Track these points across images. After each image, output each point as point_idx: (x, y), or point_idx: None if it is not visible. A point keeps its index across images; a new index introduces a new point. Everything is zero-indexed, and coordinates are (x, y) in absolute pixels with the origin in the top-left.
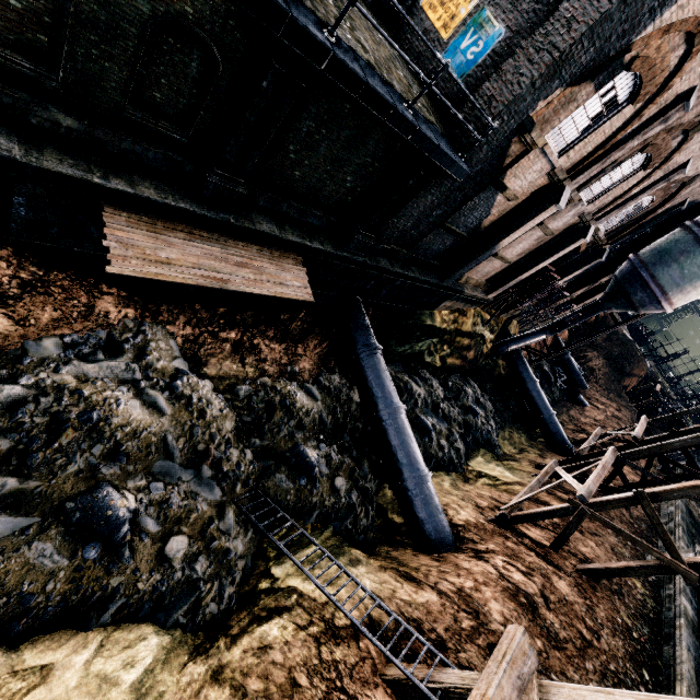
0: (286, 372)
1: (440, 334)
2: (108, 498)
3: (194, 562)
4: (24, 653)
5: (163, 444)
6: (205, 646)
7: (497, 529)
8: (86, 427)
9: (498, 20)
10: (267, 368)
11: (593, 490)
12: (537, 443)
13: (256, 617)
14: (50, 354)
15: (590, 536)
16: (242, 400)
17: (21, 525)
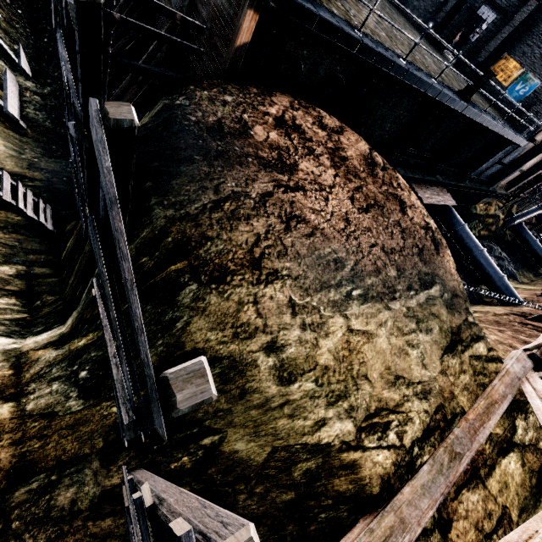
0: None
1: (478, 217)
2: None
3: None
4: None
5: None
6: None
7: None
8: None
9: (536, 78)
10: None
11: None
12: (540, 278)
13: None
14: None
15: None
16: None
17: None
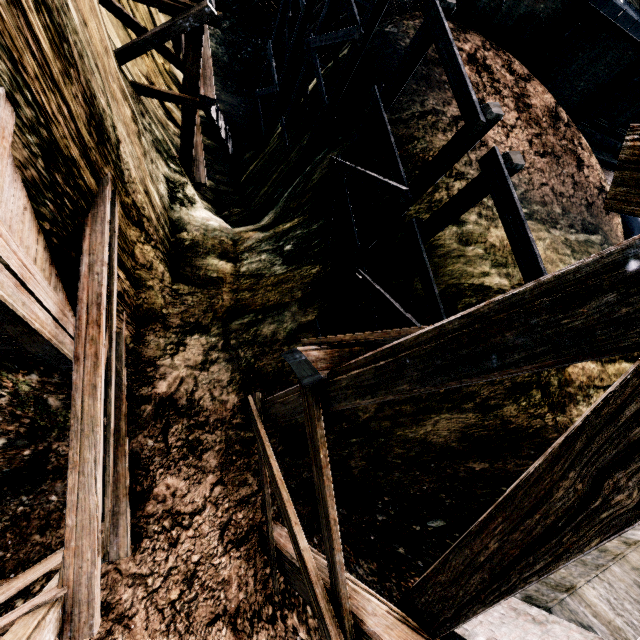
0: None
1: None
2: None
3: None
4: None
5: None
6: None
7: None
8: None
9: None
10: None
11: None
12: None
13: None
14: None
15: None
16: None
17: None
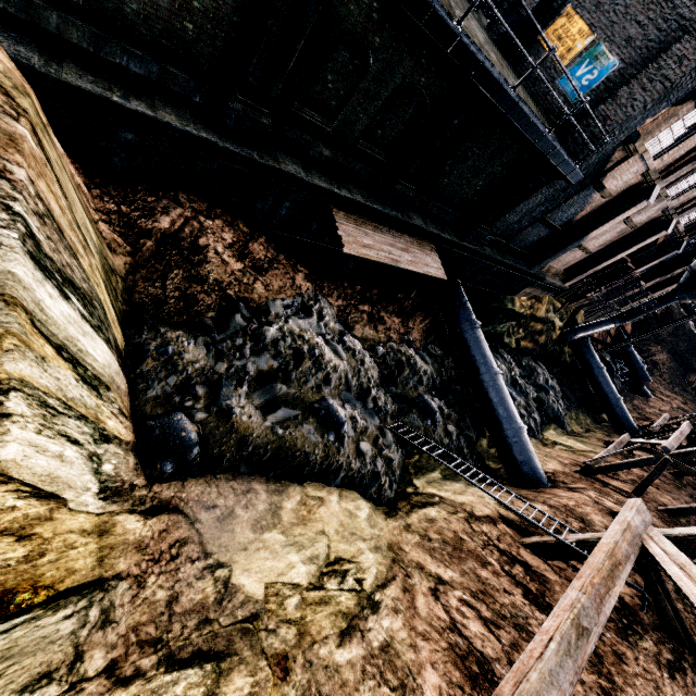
0: (404, 340)
1: (517, 318)
2: (334, 405)
3: (375, 461)
4: (307, 488)
5: (345, 380)
6: (391, 513)
7: (583, 477)
8: (313, 359)
9: (612, 54)
10: (392, 335)
11: (674, 446)
12: (602, 426)
13: (415, 505)
14: (279, 311)
15: (666, 492)
16: (379, 358)
17: (293, 414)
